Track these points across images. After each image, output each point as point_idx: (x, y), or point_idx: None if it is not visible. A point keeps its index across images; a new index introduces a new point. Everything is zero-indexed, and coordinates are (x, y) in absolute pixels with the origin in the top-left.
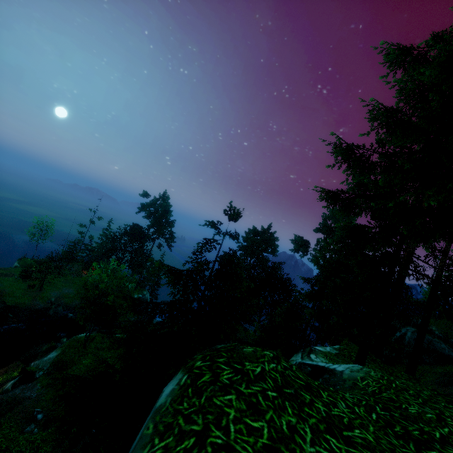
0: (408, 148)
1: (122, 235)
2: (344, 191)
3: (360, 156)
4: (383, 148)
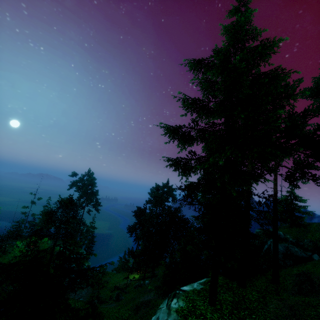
0: (214, 122)
1: (58, 208)
2: (182, 158)
3: (183, 132)
4: (197, 125)
